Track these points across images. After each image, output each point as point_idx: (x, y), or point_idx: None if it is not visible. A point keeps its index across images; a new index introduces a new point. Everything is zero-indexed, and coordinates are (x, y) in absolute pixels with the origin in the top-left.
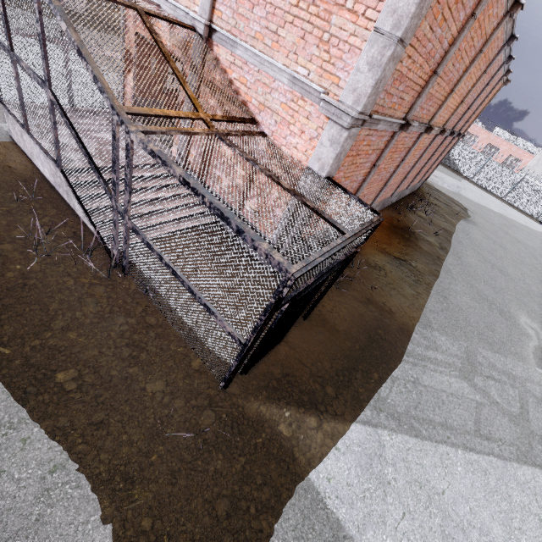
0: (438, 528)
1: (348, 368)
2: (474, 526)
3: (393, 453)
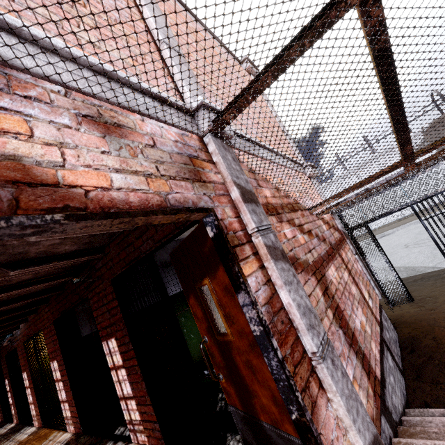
0: (444, 251)
1: (413, 282)
2: (423, 254)
3: (435, 262)
